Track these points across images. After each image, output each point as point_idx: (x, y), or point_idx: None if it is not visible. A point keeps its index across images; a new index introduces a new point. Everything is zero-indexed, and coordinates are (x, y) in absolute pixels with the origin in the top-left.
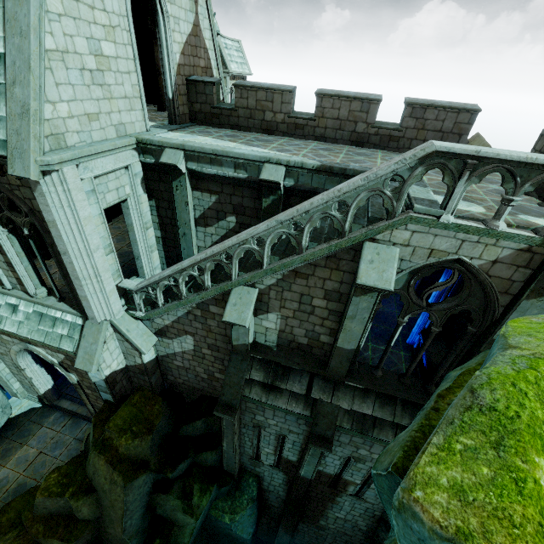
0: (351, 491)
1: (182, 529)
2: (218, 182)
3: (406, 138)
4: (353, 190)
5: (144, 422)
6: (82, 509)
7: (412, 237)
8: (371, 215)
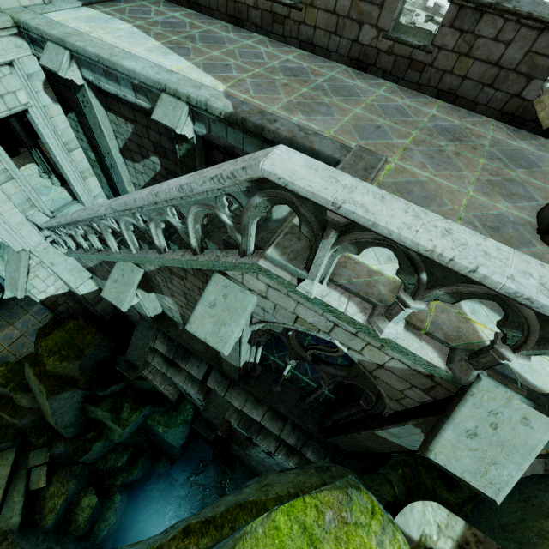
0: (263, 450)
1: (112, 431)
2: (127, 105)
3: (436, 67)
4: (179, 198)
5: (73, 348)
6: (21, 400)
7: (269, 291)
8: (225, 236)
